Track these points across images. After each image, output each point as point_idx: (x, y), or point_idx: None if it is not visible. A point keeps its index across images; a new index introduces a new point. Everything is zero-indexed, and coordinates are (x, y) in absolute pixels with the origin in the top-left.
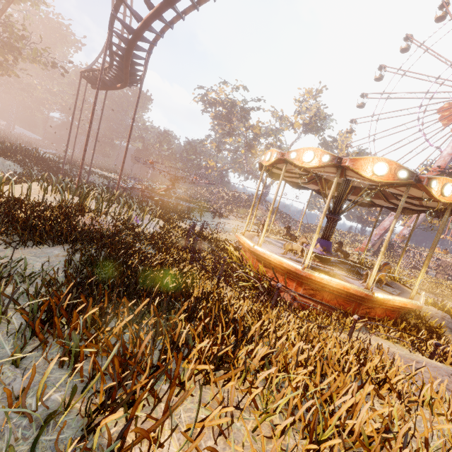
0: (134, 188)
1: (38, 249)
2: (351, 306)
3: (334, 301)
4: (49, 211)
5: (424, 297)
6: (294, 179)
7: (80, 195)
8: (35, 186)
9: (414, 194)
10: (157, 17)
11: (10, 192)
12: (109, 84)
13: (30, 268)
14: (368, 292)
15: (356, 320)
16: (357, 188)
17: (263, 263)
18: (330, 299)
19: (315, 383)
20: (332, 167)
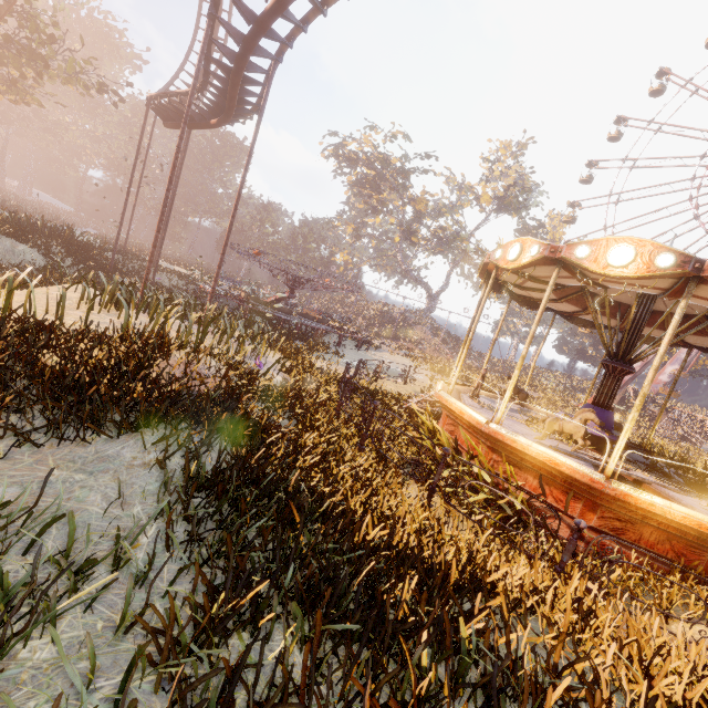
0: (229, 296)
1: (88, 446)
2: (702, 559)
3: (665, 545)
4: (105, 351)
5: None
6: (536, 293)
7: (150, 310)
8: (70, 293)
9: None
10: None
11: (27, 310)
12: (196, 119)
13: (76, 516)
14: None
15: None
16: (654, 313)
17: (505, 455)
18: (657, 542)
19: None
20: (668, 278)
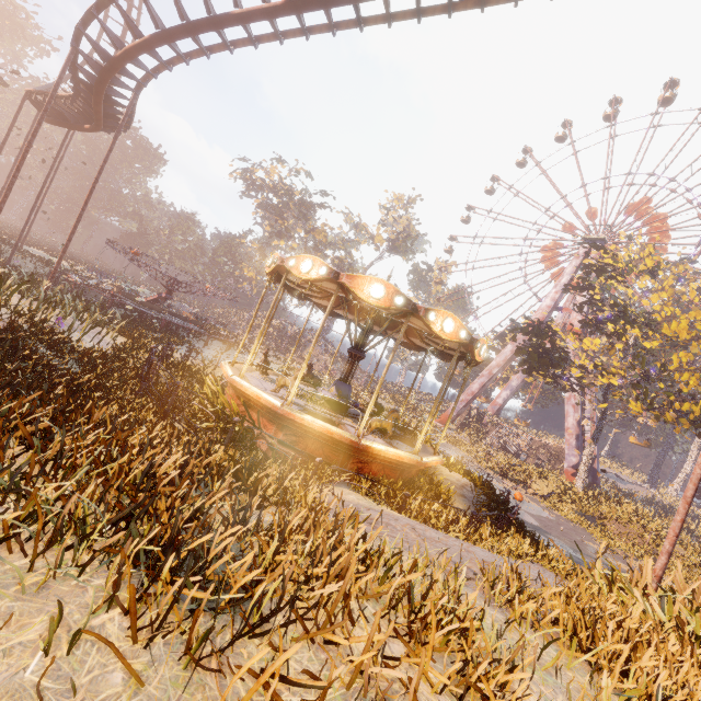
0: (97, 288)
1: None
2: (339, 459)
3: (320, 451)
4: None
5: (443, 459)
6: (320, 301)
7: None
8: None
9: (429, 330)
10: (146, 51)
11: None
12: (71, 120)
13: None
14: (354, 438)
15: (318, 463)
16: (394, 321)
17: (244, 400)
18: (316, 449)
19: (133, 455)
20: (335, 284)
